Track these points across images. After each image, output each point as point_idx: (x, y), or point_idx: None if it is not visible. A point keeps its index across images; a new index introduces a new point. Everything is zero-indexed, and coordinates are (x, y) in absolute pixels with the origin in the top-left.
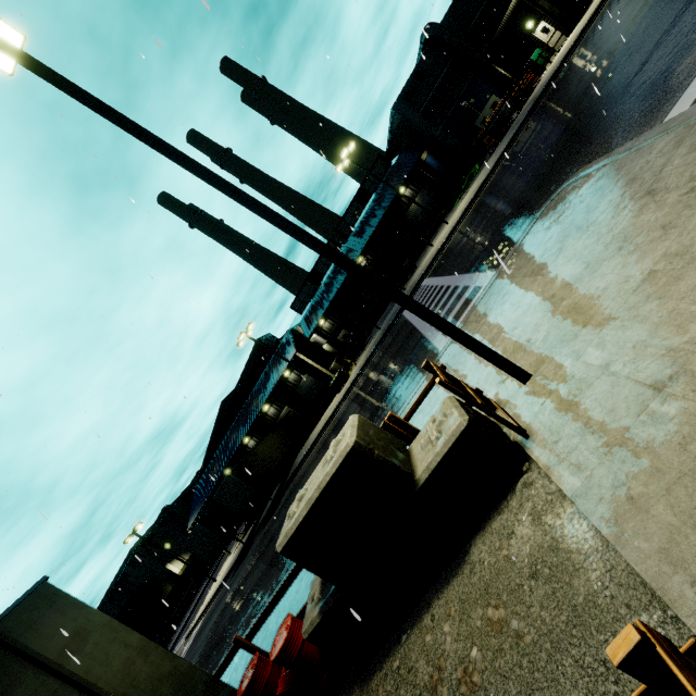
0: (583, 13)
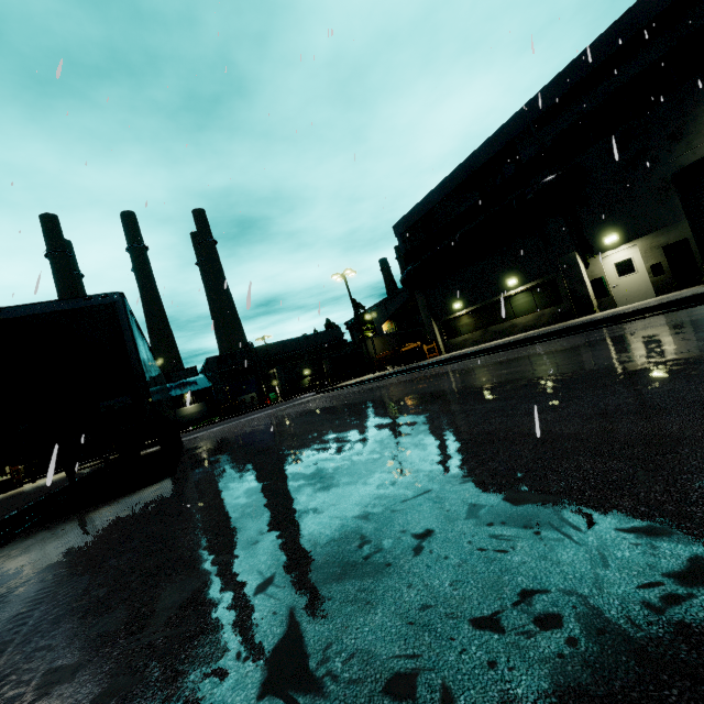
0: (288, 397)
